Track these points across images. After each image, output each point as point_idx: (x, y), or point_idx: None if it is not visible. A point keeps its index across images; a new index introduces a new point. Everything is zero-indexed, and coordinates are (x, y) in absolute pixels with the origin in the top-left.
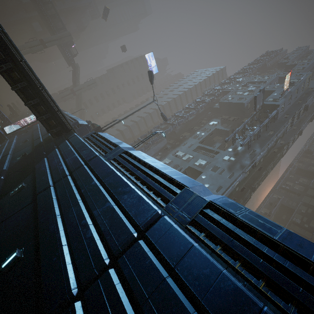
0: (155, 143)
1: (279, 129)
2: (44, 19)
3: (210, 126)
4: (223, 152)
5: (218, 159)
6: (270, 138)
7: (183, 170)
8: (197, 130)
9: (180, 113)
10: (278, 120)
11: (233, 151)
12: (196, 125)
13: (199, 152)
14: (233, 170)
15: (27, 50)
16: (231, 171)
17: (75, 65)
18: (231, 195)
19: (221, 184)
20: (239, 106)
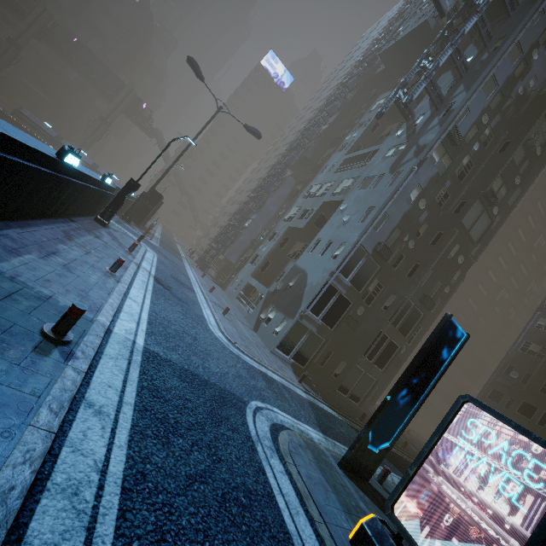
0: (275, 191)
1: (520, 24)
2: (96, 87)
3: (370, 114)
4: (386, 145)
5: (374, 163)
6: (493, 57)
7: (314, 212)
8: (348, 134)
9: (313, 120)
10: (522, 4)
11: (406, 131)
12: (347, 128)
13: (345, 169)
14: (399, 166)
15: (90, 140)
16: (394, 172)
17: (156, 132)
18: (409, 222)
19: (371, 204)
20: (420, 36)
